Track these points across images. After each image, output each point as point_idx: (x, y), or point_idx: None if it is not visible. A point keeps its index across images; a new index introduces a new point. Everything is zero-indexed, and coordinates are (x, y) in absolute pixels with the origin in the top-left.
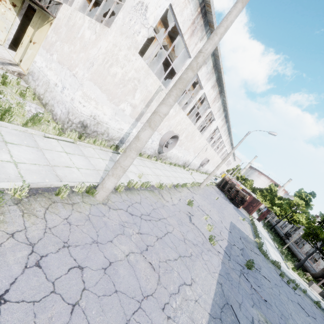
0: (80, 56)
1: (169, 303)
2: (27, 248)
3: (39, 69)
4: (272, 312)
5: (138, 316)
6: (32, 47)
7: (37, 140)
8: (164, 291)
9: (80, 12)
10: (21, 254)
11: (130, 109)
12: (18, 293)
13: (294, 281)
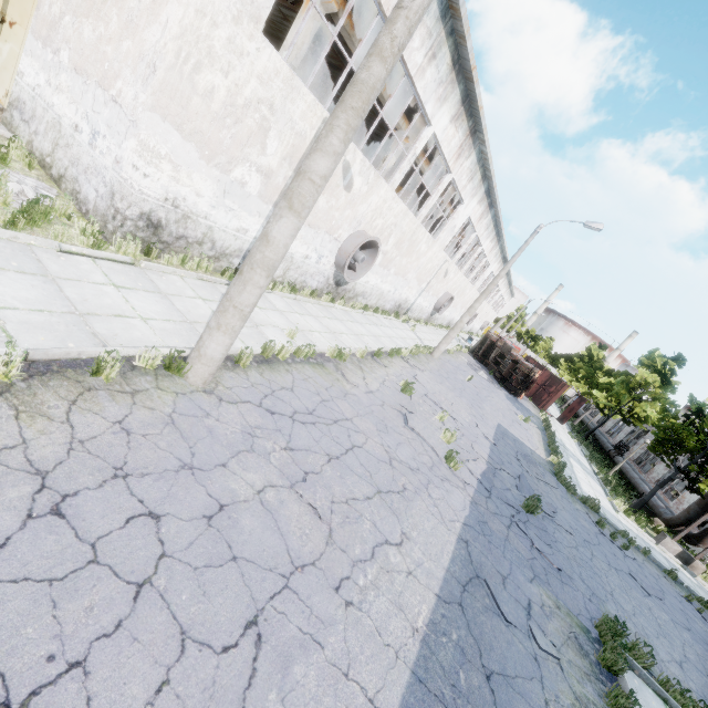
0: (122, 50)
1: (350, 578)
2: (31, 481)
3: (32, 92)
4: (573, 590)
5: (282, 602)
6: (8, 37)
7: (43, 260)
8: (340, 557)
9: None
10: (16, 492)
11: (259, 179)
12: (16, 566)
13: (627, 534)
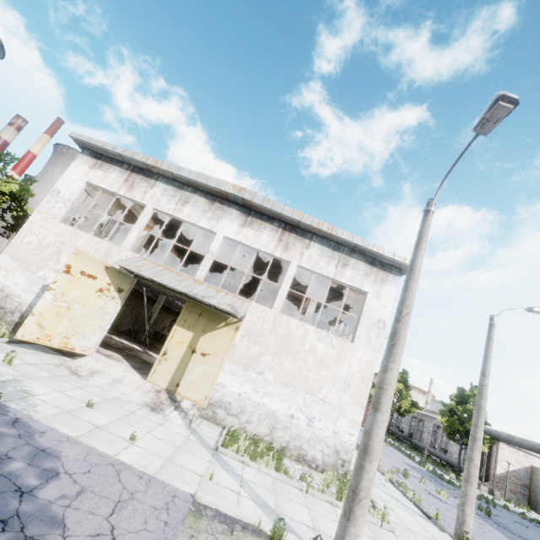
0: (321, 375)
1: None
2: None
3: (238, 396)
4: None
5: None
6: (201, 361)
7: (393, 520)
8: None
9: (293, 319)
10: None
11: None
12: None
13: (484, 497)
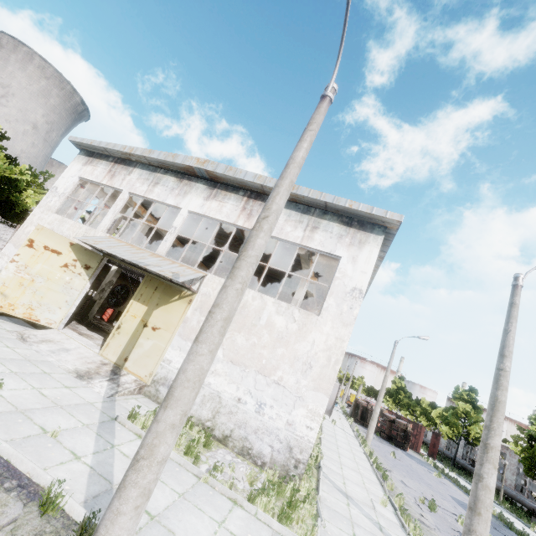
0: (278, 353)
1: None
2: None
3: None
4: None
5: None
6: (151, 336)
7: None
8: None
9: (250, 290)
10: None
11: None
12: None
13: None
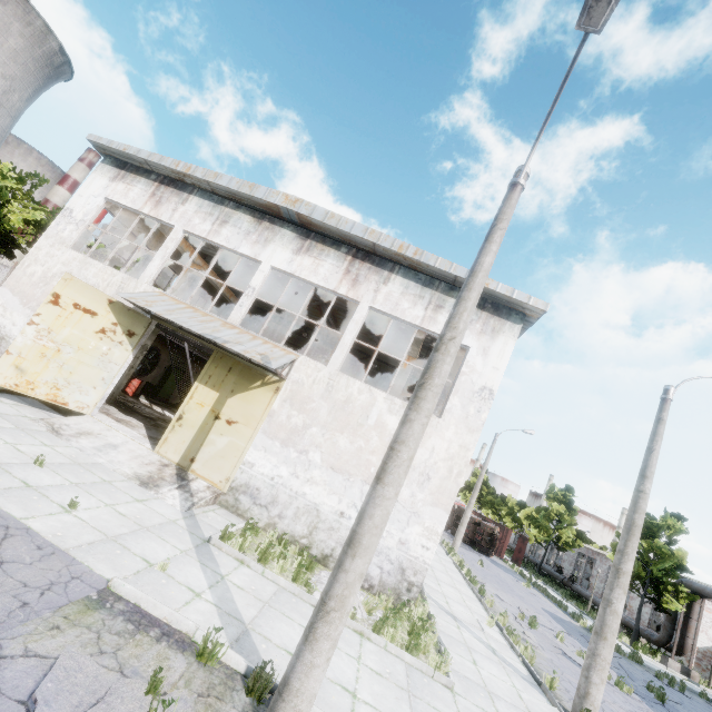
0: None
1: None
2: None
3: (270, 481)
4: None
5: None
6: (225, 431)
7: (464, 674)
8: None
9: (356, 381)
10: None
11: None
12: None
13: (668, 675)
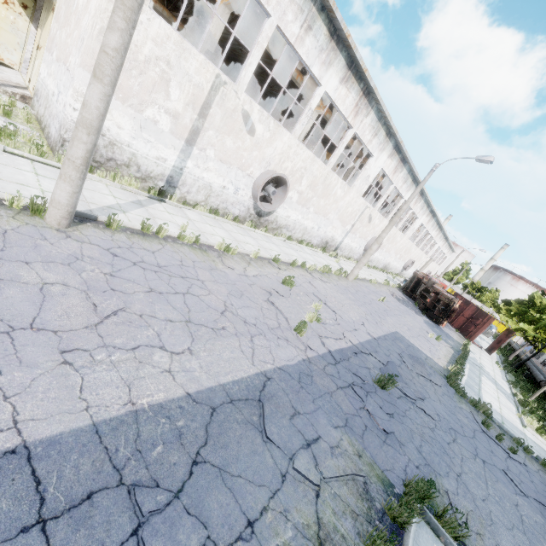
0: (73, 38)
1: (89, 351)
2: None
3: (42, 82)
4: (396, 452)
5: None
6: (38, 56)
7: None
8: (92, 338)
9: None
10: None
11: (169, 119)
12: None
13: (521, 442)
